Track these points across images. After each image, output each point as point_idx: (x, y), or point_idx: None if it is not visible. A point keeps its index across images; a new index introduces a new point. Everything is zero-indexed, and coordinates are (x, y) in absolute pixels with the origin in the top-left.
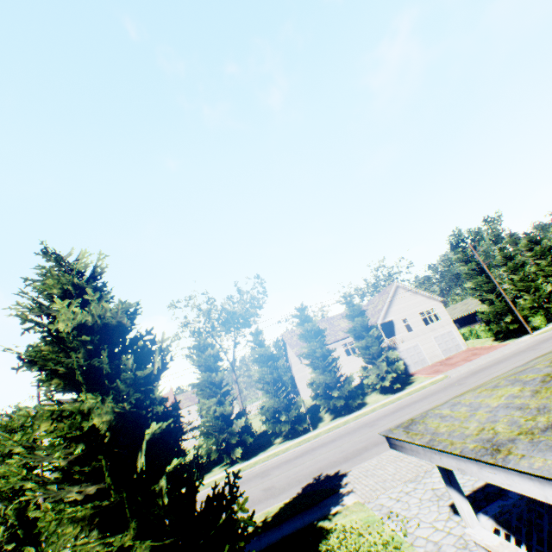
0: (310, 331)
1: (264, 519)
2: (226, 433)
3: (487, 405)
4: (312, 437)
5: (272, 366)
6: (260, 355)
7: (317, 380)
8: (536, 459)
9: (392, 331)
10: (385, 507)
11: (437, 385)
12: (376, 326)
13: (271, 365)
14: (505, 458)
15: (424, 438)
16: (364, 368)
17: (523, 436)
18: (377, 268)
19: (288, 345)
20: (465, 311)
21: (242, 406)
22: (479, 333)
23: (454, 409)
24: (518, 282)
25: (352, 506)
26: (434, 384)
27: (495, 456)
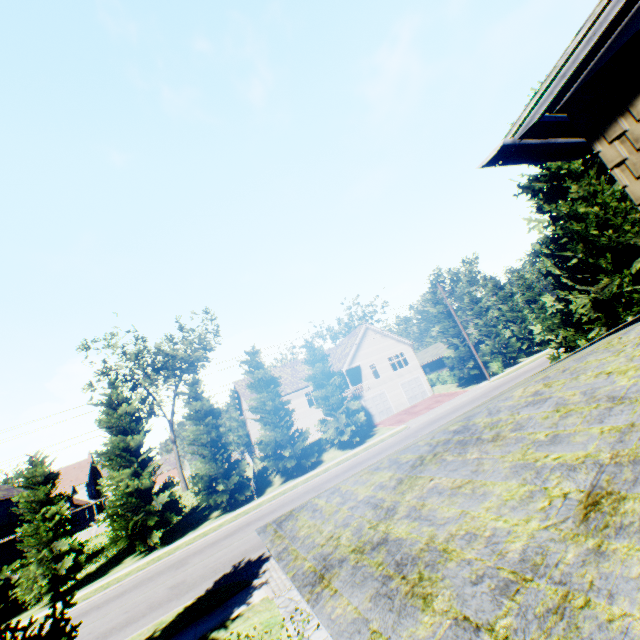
0: (261, 380)
1: (151, 635)
2: (143, 512)
3: (356, 498)
4: (253, 508)
5: (211, 423)
6: (195, 411)
7: (267, 438)
8: (342, 600)
9: (359, 378)
10: (294, 602)
11: (396, 437)
12: (339, 373)
13: (209, 422)
14: (320, 594)
15: (282, 545)
16: (322, 421)
17: (354, 556)
18: (350, 307)
19: (241, 395)
20: (435, 356)
21: (182, 472)
22: (446, 378)
23: (330, 499)
24: (482, 327)
25: (258, 605)
26: (393, 436)
27: (314, 589)
